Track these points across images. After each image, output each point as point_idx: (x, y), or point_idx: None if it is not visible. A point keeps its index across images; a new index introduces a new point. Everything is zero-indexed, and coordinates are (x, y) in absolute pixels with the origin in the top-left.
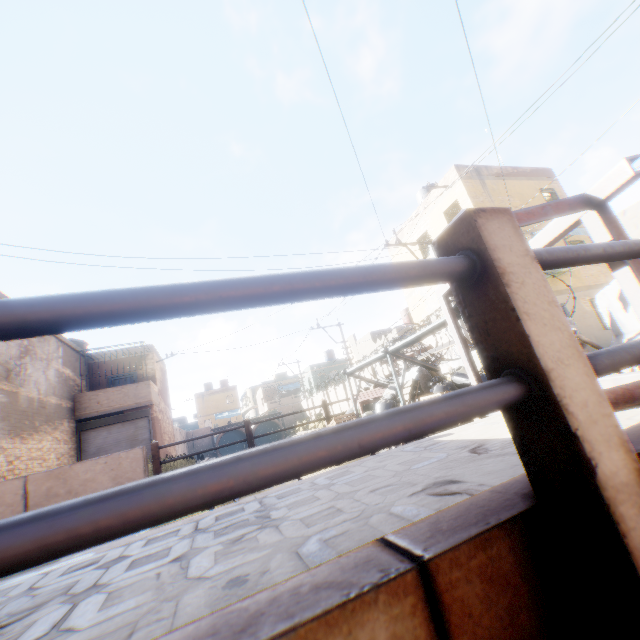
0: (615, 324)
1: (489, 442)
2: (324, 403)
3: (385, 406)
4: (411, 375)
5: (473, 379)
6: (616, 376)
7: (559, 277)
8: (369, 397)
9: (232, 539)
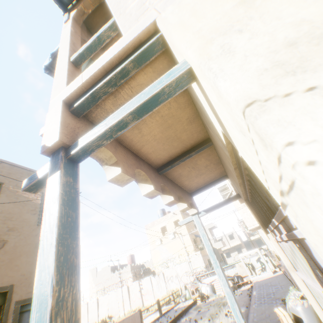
0: (253, 265)
1: (269, 277)
2: (172, 292)
3: (211, 287)
4: (215, 277)
5: (249, 273)
6: (267, 271)
7: (201, 250)
8: (195, 287)
9: (270, 282)
